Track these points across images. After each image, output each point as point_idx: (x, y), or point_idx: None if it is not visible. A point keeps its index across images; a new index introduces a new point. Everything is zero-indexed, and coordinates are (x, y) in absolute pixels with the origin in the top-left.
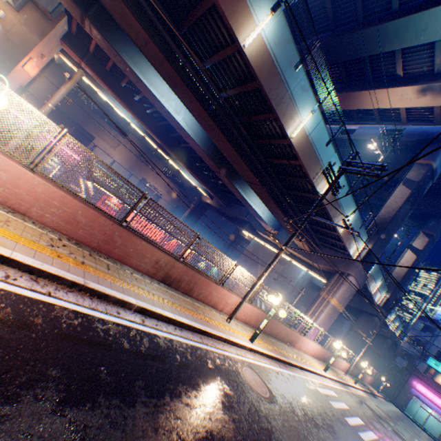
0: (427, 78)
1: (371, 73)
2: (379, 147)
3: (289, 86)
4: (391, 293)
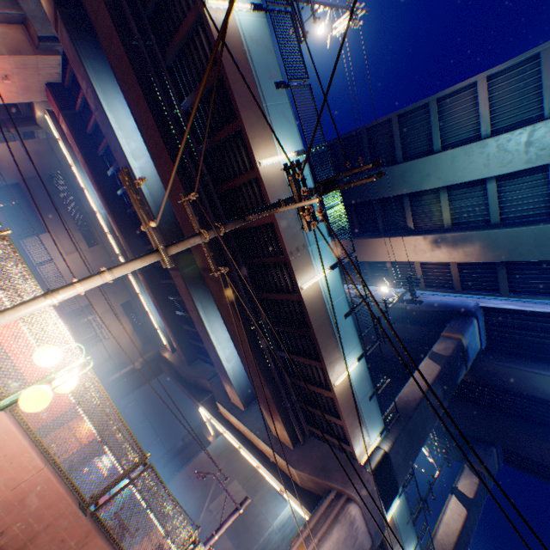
0: (438, 231)
1: (382, 224)
2: (398, 317)
3: (266, 99)
4: None
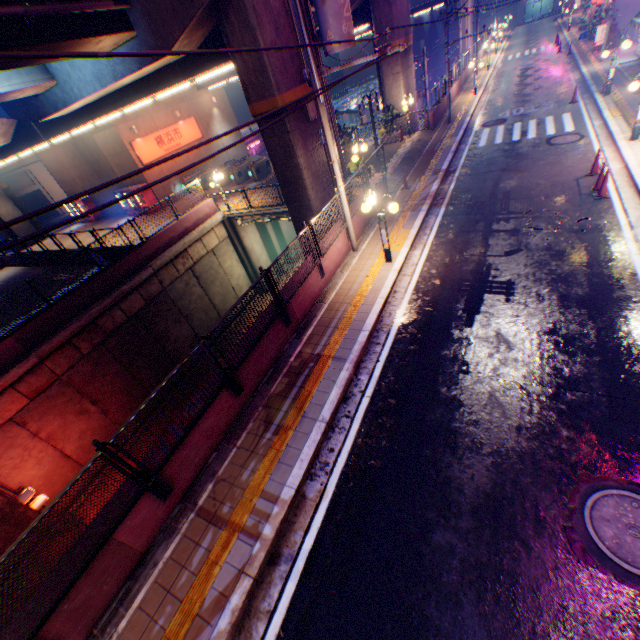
0: None
1: None
2: None
3: None
4: None
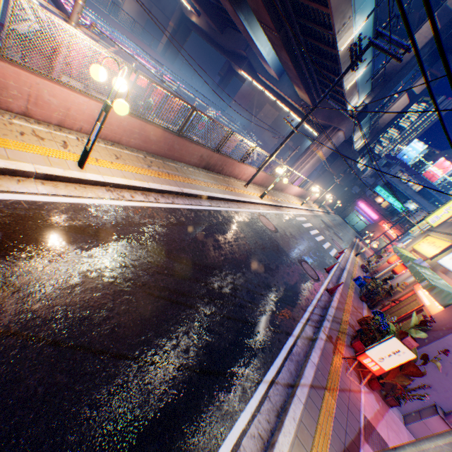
0: None
1: None
2: None
3: None
4: (370, 140)
